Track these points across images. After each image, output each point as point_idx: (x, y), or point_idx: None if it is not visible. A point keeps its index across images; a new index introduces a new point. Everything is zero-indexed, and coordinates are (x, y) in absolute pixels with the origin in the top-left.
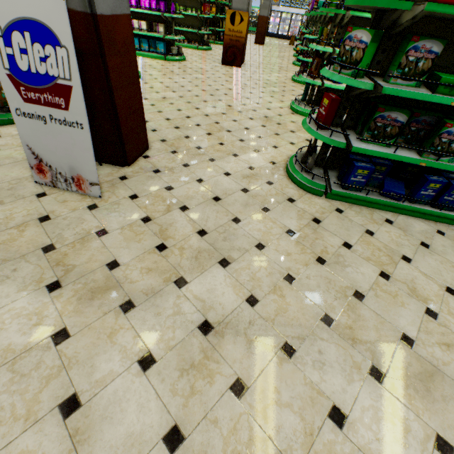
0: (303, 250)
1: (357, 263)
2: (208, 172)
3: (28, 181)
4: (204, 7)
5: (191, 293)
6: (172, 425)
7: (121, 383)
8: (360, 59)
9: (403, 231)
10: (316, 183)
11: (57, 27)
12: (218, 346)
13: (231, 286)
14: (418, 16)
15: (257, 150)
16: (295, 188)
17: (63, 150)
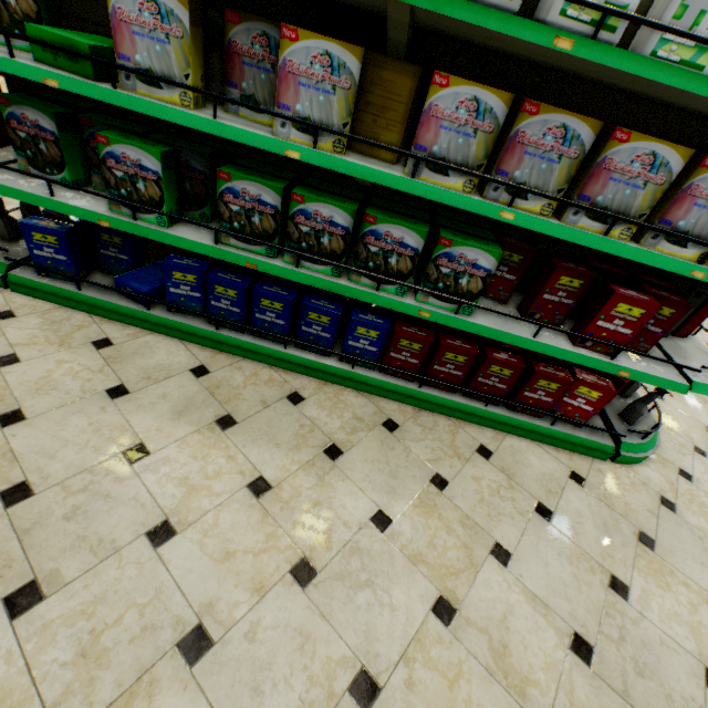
0: None
1: None
2: None
3: None
4: None
5: None
6: None
7: None
8: None
9: (108, 363)
10: None
11: None
12: None
13: None
14: None
15: None
16: None
17: None
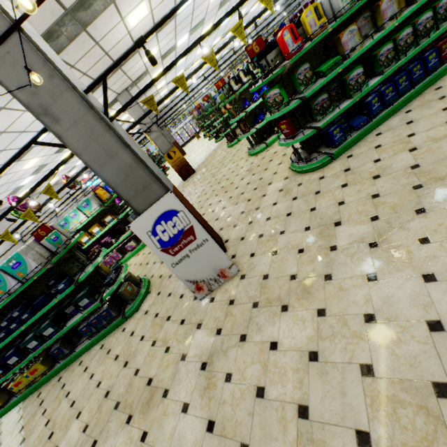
0: (361, 183)
1: (393, 160)
2: (264, 213)
3: (195, 304)
4: None
5: (344, 245)
6: (420, 276)
7: (375, 292)
8: (282, 99)
9: (391, 129)
10: (321, 159)
11: (173, 206)
12: (390, 242)
13: (356, 225)
14: (290, 67)
15: (269, 183)
16: (314, 173)
17: (205, 263)
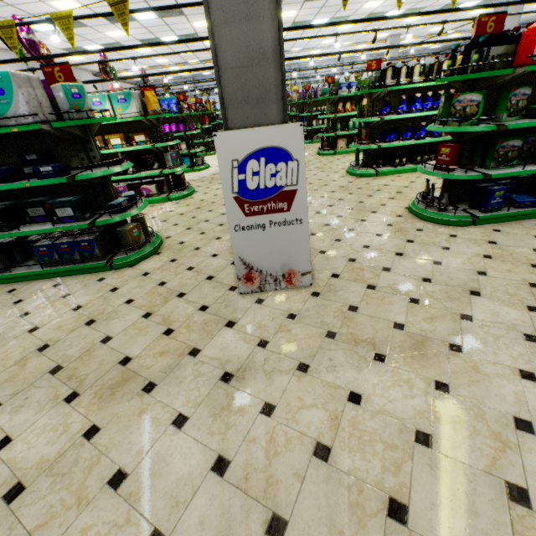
0: (513, 264)
1: None
2: (362, 238)
3: (230, 296)
4: (204, 119)
5: (484, 321)
6: None
7: (533, 396)
8: (476, 112)
9: None
10: (461, 216)
11: (291, 147)
12: None
13: (504, 306)
14: (518, 75)
15: (373, 212)
16: (442, 227)
17: (277, 250)
